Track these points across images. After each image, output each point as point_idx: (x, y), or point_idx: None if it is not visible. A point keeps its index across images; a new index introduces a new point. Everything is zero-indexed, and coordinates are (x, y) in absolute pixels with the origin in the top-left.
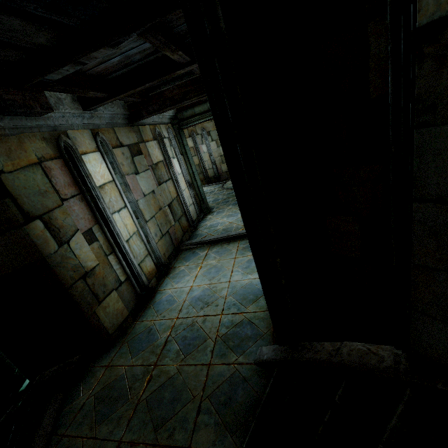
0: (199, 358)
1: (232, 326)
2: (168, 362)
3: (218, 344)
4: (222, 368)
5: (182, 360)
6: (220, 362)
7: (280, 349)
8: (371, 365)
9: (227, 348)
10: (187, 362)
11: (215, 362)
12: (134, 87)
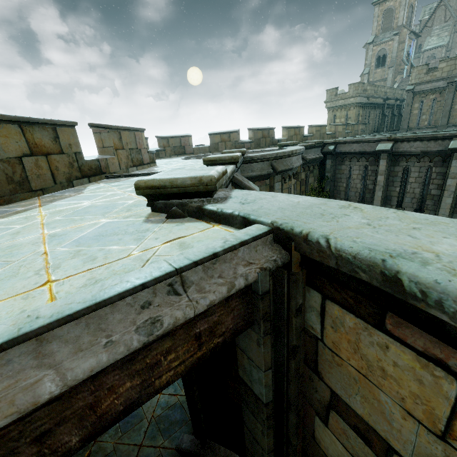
0: (134, 437)
1: (166, 408)
2: (107, 439)
3: (152, 425)
4: (150, 450)
5: (119, 438)
6: (149, 444)
7: (195, 442)
8: None
9: (158, 431)
10: (123, 440)
11: (145, 444)
12: None
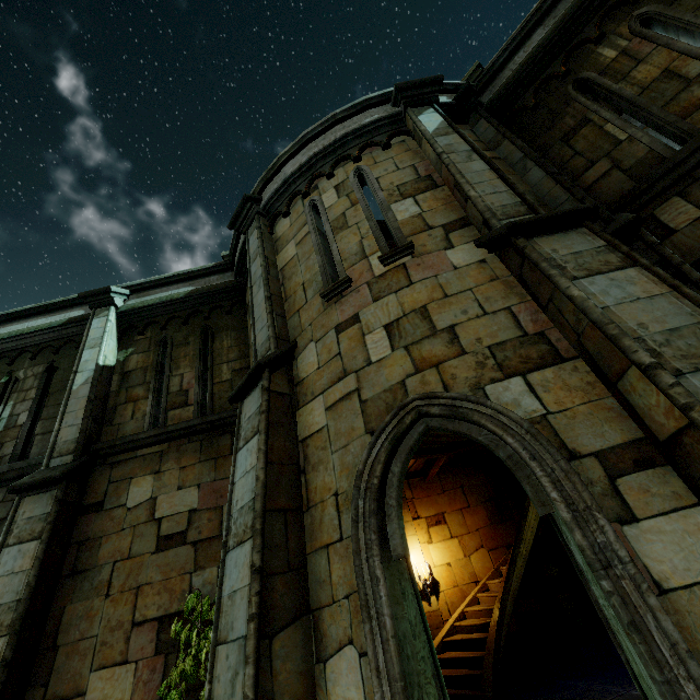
0: None
1: None
2: None
3: None
4: None
5: None
6: None
7: None
8: None
9: None
10: None
11: None
12: (597, 100)
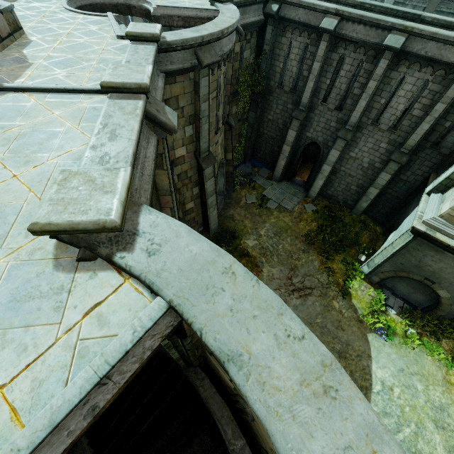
0: None
1: None
2: None
3: None
4: None
5: None
6: None
7: None
8: (167, 354)
9: None
10: None
11: None
12: None
